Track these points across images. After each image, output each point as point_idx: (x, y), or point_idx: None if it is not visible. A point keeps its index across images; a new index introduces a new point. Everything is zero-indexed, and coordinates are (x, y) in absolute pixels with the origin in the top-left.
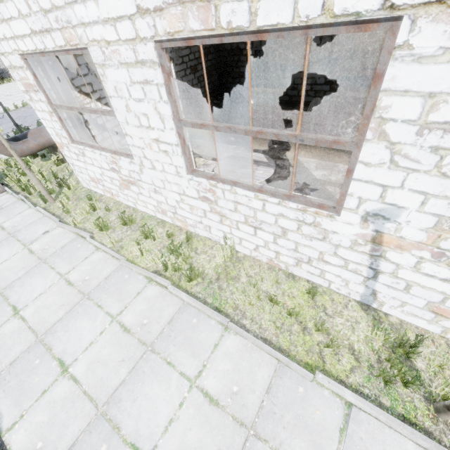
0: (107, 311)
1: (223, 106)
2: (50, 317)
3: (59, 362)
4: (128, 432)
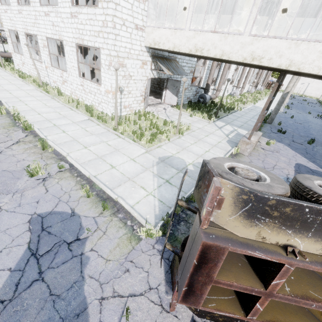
0: (2, 76)
1: None
2: None
3: None
4: None
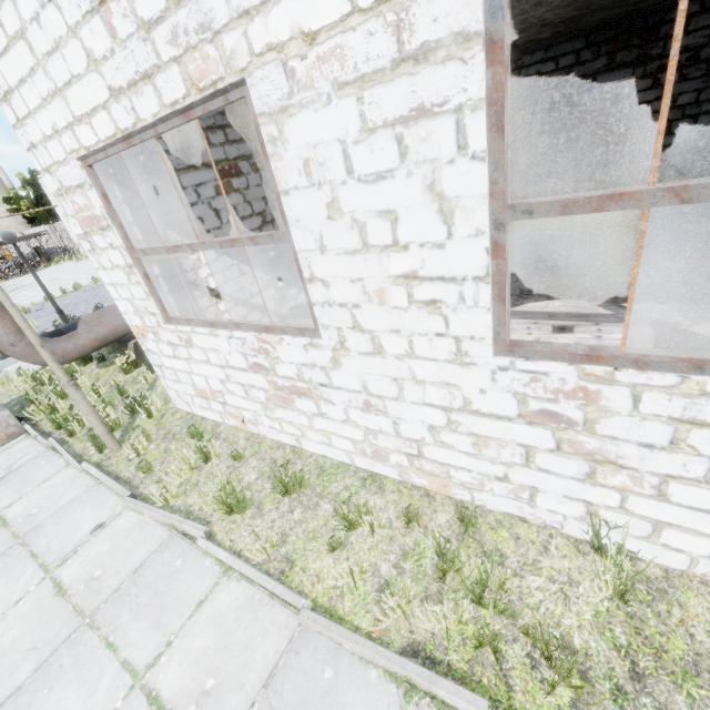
0: None
1: None
2: None
3: None
4: None
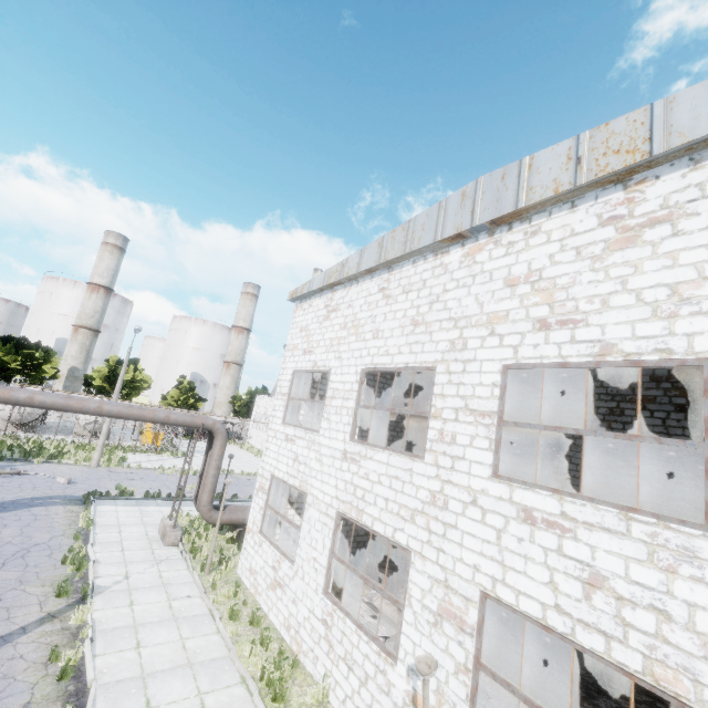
0: (198, 684)
1: (404, 556)
2: (159, 664)
3: (147, 700)
4: None
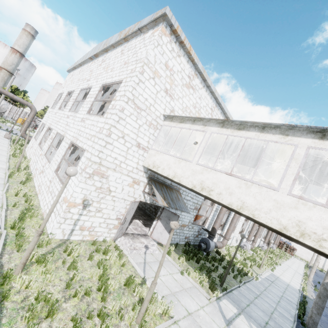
0: None
1: None
2: None
3: None
4: None
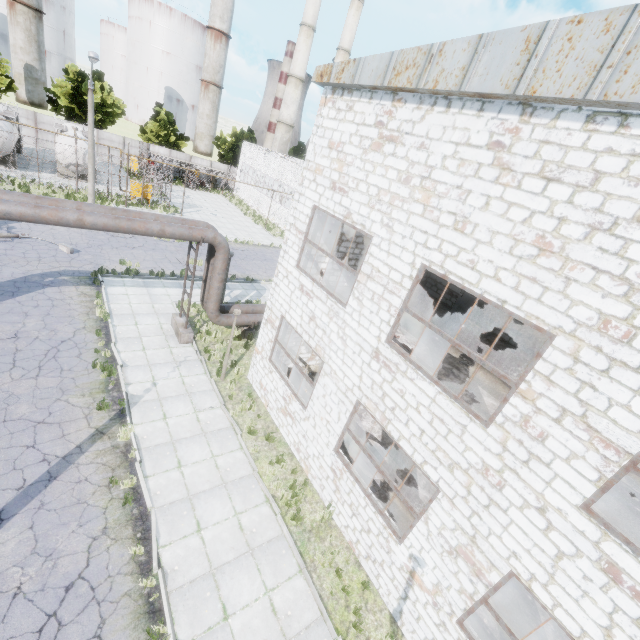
0: (234, 505)
1: None
2: (200, 485)
3: (197, 522)
4: (223, 594)
